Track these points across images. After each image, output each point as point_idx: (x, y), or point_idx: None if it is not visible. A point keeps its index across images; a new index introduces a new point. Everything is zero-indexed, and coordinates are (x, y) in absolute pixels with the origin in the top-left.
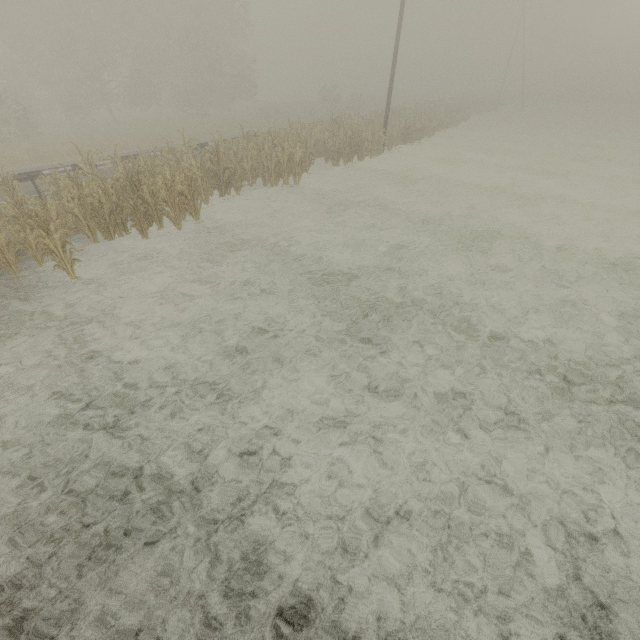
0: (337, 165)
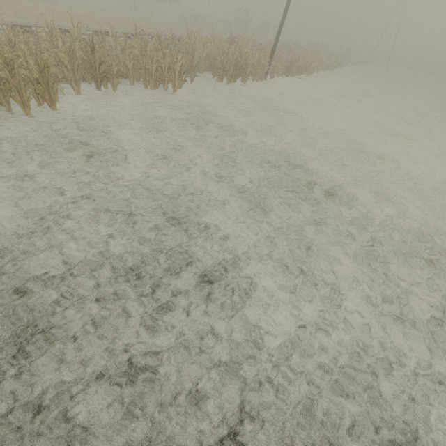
0: (221, 82)
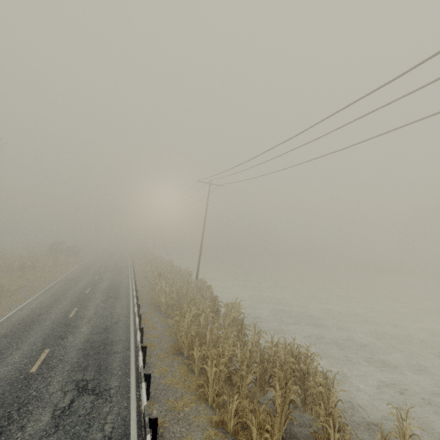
0: None
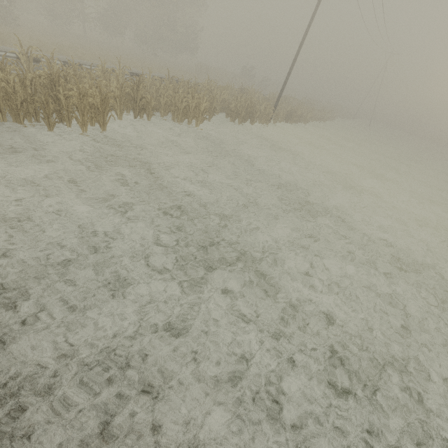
0: (233, 122)
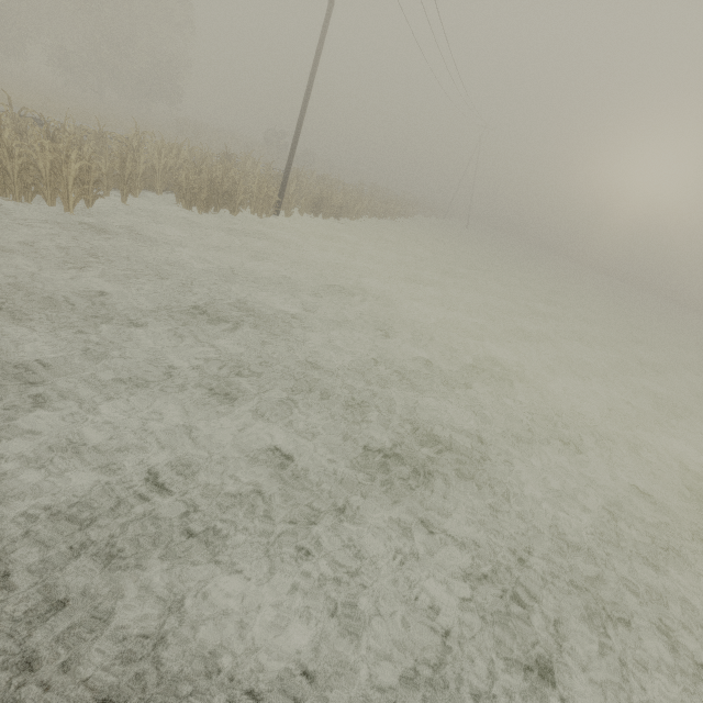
0: (189, 209)
